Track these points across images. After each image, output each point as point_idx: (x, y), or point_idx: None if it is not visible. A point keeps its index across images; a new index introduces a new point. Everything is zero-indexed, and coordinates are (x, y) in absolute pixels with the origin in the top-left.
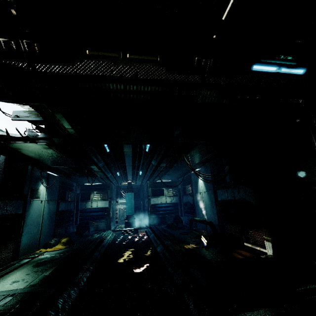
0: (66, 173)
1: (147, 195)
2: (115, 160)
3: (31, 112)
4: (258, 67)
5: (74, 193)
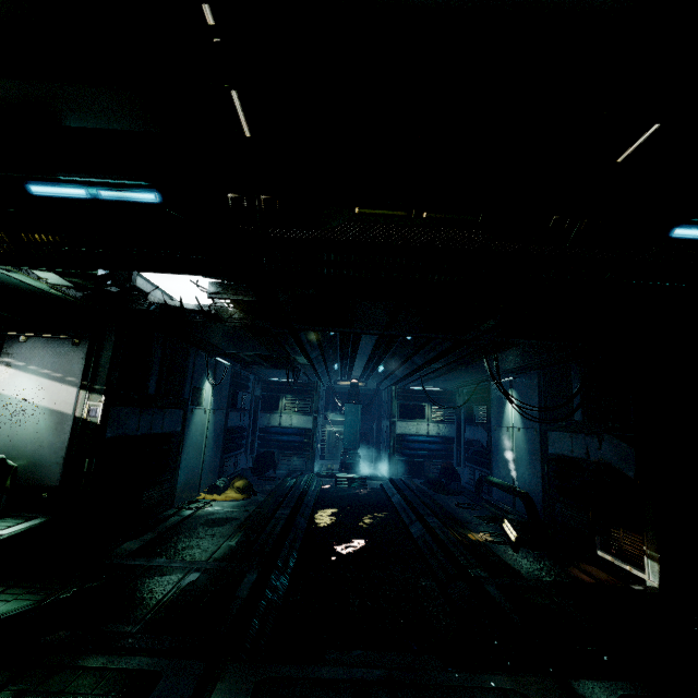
0: (247, 361)
1: (389, 413)
2: (341, 347)
3: (241, 289)
4: (686, 232)
5: (251, 395)
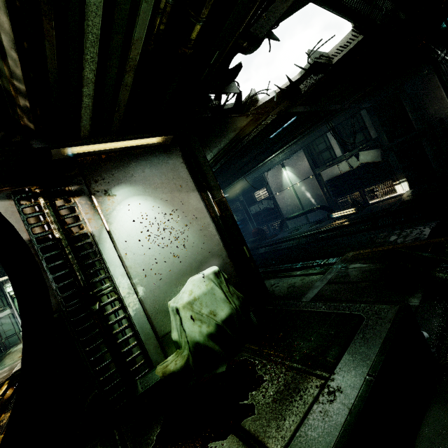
0: None
1: None
2: None
3: (339, 49)
4: None
5: None
